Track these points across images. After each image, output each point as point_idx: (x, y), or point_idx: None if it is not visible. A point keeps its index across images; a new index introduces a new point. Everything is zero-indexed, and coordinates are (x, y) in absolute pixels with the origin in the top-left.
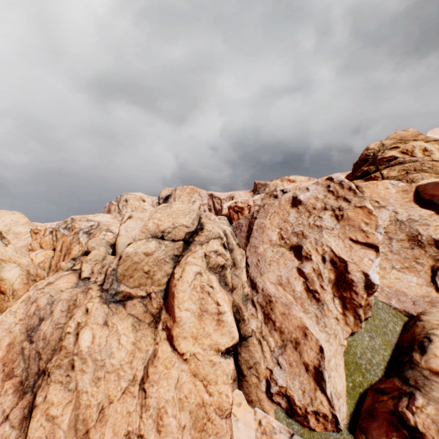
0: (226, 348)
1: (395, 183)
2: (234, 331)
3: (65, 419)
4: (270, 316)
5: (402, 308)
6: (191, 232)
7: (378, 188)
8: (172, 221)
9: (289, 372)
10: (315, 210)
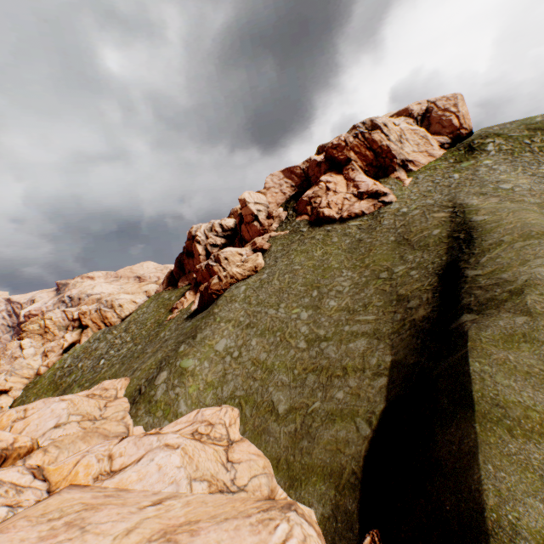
0: None
1: (18, 341)
2: None
3: None
4: None
5: (3, 372)
6: None
7: (12, 344)
8: None
9: None
10: None
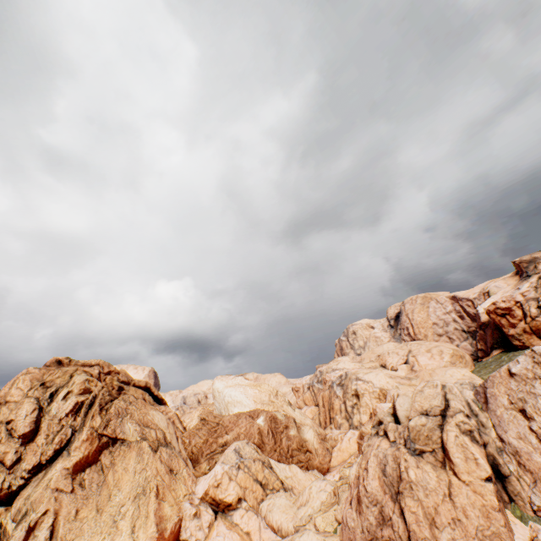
0: (485, 477)
1: None
2: (486, 468)
3: (420, 512)
4: (519, 461)
5: None
6: (442, 409)
7: None
8: (428, 403)
9: (540, 497)
10: (528, 379)
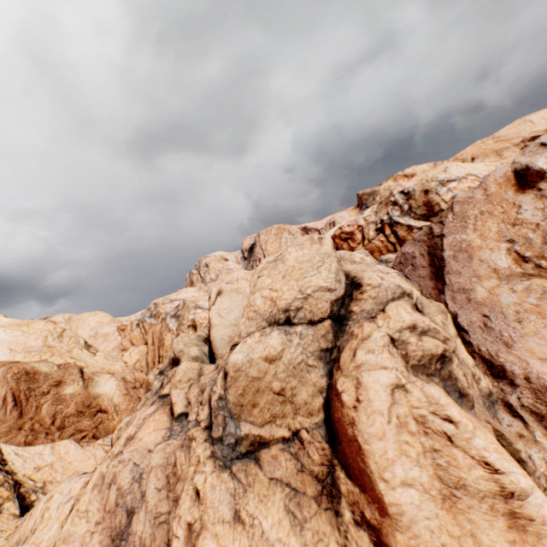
0: None
1: None
2: None
3: None
4: None
5: None
6: (339, 298)
7: None
8: (297, 287)
9: None
10: None
